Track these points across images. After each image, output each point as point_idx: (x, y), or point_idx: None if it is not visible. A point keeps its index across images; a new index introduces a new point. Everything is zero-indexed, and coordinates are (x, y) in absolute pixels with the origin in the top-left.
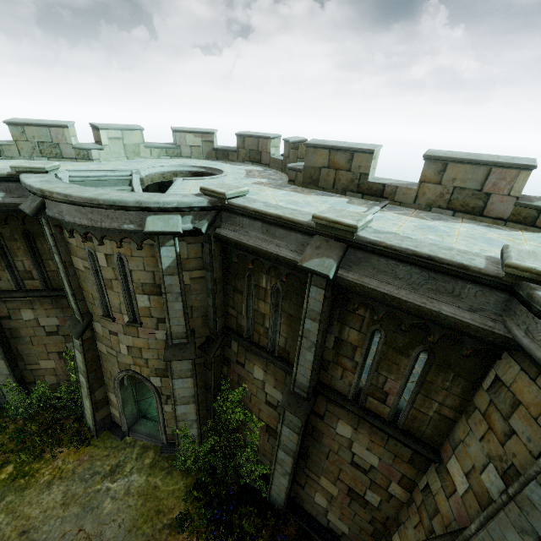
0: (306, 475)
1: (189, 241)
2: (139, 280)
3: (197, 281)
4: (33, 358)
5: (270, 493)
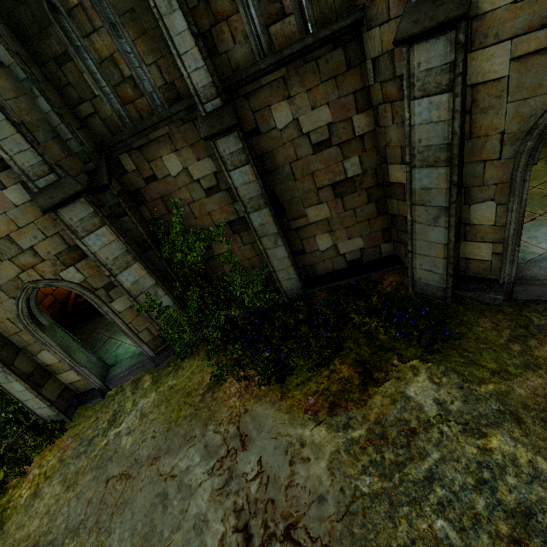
0: (296, 231)
1: None
2: None
3: None
4: None
5: (283, 288)
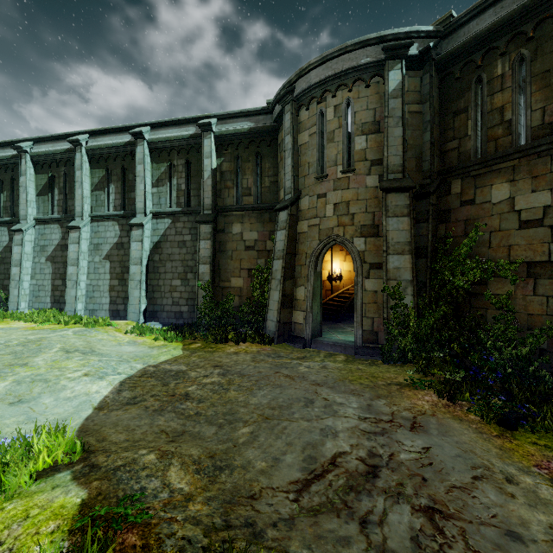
0: None
1: (410, 75)
2: (361, 121)
3: (414, 115)
4: (227, 275)
5: None
